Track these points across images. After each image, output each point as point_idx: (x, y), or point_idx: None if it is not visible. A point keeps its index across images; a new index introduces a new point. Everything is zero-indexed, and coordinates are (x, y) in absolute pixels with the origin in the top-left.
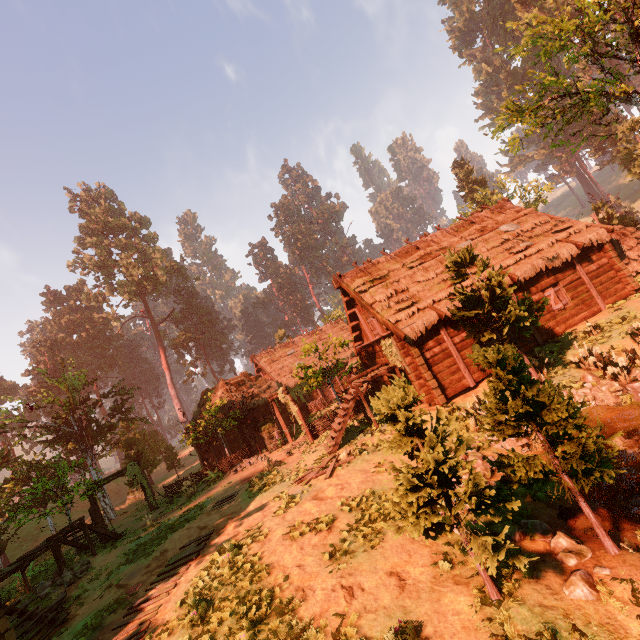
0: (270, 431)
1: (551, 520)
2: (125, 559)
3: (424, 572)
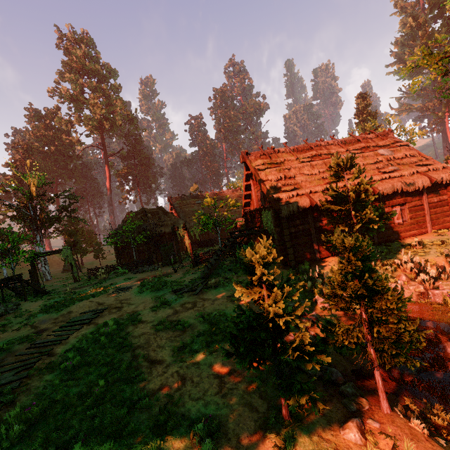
0: (168, 252)
1: (344, 370)
2: (44, 309)
3: (240, 382)
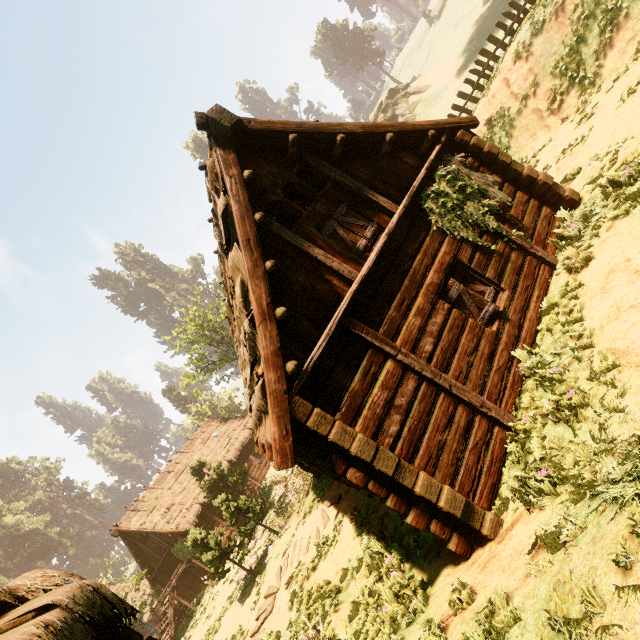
0: None
1: None
2: None
3: (239, 604)
